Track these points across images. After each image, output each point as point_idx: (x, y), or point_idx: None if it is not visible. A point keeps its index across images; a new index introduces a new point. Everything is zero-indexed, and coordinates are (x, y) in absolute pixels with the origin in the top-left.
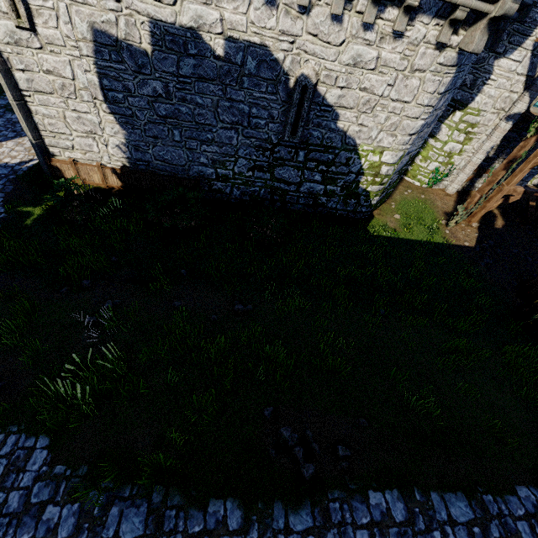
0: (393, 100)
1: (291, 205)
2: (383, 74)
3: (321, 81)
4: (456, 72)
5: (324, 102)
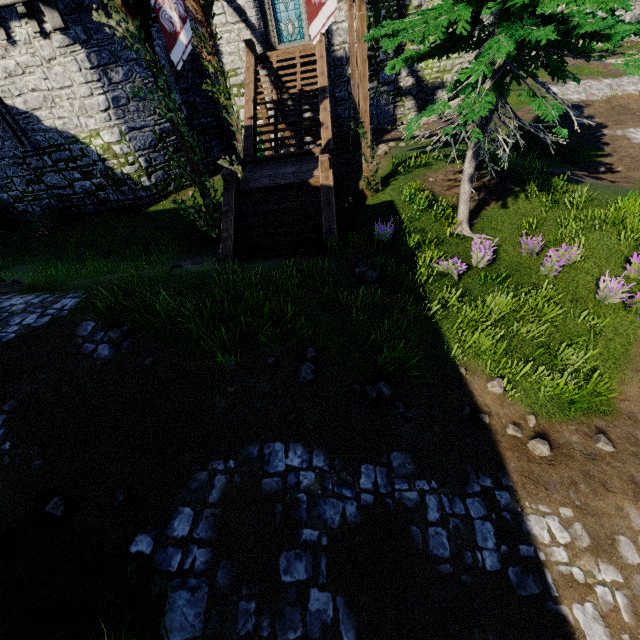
0: (60, 89)
1: (85, 208)
2: (33, 73)
3: (4, 97)
4: (91, 48)
5: (20, 112)
